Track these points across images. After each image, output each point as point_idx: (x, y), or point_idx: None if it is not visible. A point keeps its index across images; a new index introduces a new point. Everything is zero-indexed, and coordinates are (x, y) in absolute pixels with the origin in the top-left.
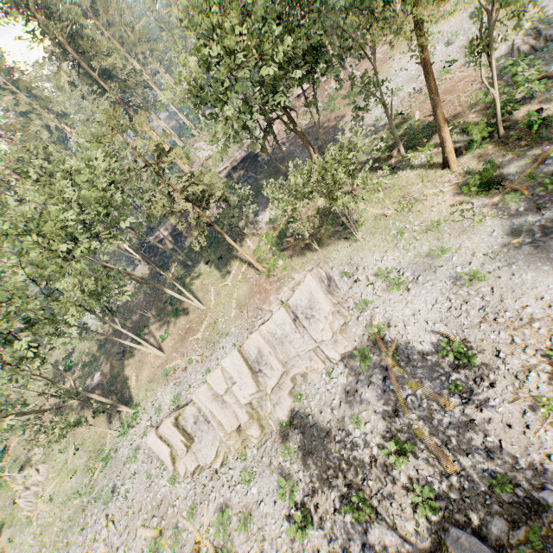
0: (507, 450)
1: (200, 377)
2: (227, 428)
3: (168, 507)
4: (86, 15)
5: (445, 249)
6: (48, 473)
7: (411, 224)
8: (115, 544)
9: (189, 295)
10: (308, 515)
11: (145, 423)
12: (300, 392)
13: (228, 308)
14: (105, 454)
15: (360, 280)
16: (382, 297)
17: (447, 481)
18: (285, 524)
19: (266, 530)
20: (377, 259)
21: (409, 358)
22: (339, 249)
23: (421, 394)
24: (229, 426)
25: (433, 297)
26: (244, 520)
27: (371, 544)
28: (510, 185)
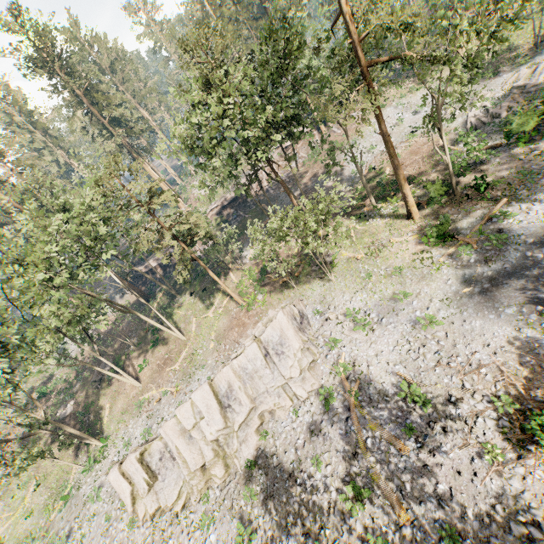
0: (457, 498)
1: (173, 410)
2: (191, 466)
3: None
4: (105, 72)
5: (406, 293)
6: (3, 511)
7: (378, 268)
8: None
9: (170, 325)
10: None
11: (112, 458)
12: (267, 430)
13: (207, 340)
14: (67, 491)
15: (331, 318)
16: (349, 336)
17: (400, 531)
18: None
19: None
20: (346, 299)
21: (370, 398)
22: (313, 287)
23: (379, 436)
24: (193, 464)
25: (394, 339)
26: None
27: None
28: (463, 238)
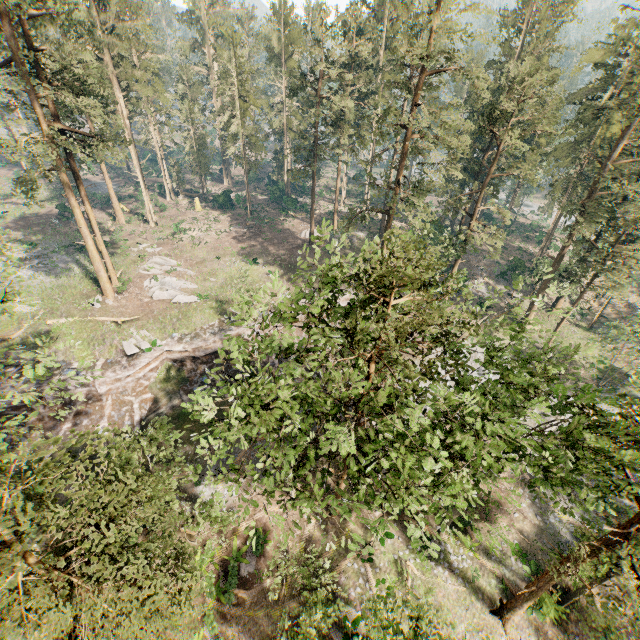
0: None
1: None
2: None
3: None
4: None
5: None
6: None
7: None
8: None
9: None
10: None
11: None
12: None
13: None
14: None
15: None
16: None
17: None
18: None
19: None
20: None
21: None
22: None
23: None
24: None
25: None
26: None
27: None
28: None
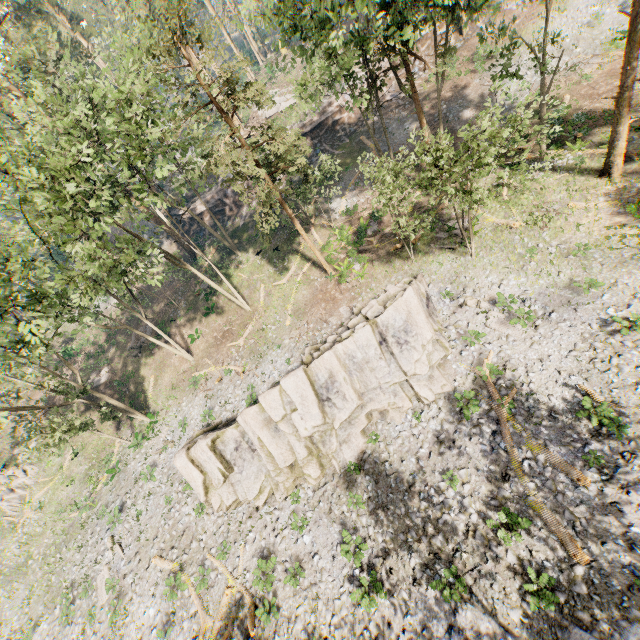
0: None
1: (240, 393)
2: (280, 462)
3: (191, 540)
4: None
5: (595, 282)
6: (39, 476)
7: (546, 243)
8: (122, 571)
9: (234, 290)
10: (377, 580)
11: (165, 437)
12: (375, 432)
13: (281, 314)
14: (112, 465)
15: (468, 305)
16: (497, 331)
17: (570, 571)
18: (347, 585)
19: (320, 588)
20: (493, 282)
21: (530, 412)
22: (440, 261)
23: (544, 460)
24: (282, 460)
25: (570, 342)
26: (292, 572)
27: (461, 628)
28: None
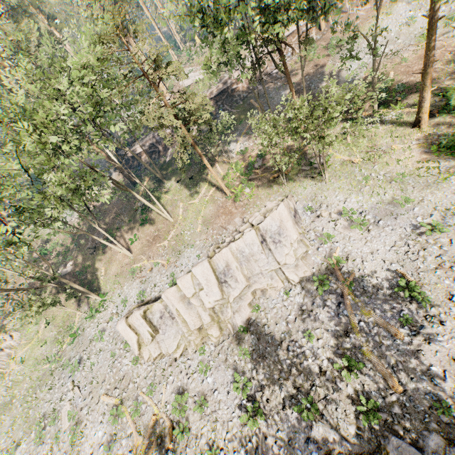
0: (450, 380)
1: (165, 278)
2: (191, 326)
3: (129, 382)
4: None
5: (409, 199)
6: (21, 339)
7: (376, 173)
8: (79, 406)
9: (161, 206)
10: (258, 407)
11: (111, 311)
12: (258, 304)
13: (194, 224)
14: (73, 331)
15: (323, 216)
16: (342, 234)
17: (390, 398)
18: (237, 411)
19: (219, 413)
20: (340, 200)
21: (364, 289)
22: (304, 186)
23: (373, 322)
24: (193, 324)
25: (392, 240)
26: (199, 403)
27: (315, 439)
28: None
